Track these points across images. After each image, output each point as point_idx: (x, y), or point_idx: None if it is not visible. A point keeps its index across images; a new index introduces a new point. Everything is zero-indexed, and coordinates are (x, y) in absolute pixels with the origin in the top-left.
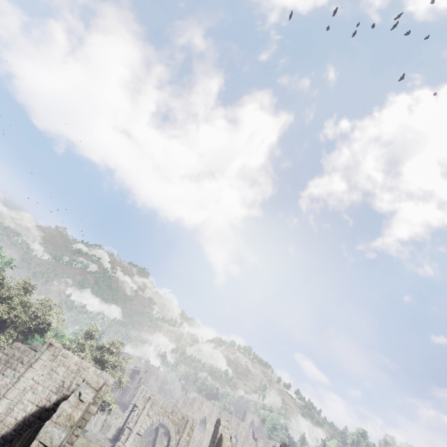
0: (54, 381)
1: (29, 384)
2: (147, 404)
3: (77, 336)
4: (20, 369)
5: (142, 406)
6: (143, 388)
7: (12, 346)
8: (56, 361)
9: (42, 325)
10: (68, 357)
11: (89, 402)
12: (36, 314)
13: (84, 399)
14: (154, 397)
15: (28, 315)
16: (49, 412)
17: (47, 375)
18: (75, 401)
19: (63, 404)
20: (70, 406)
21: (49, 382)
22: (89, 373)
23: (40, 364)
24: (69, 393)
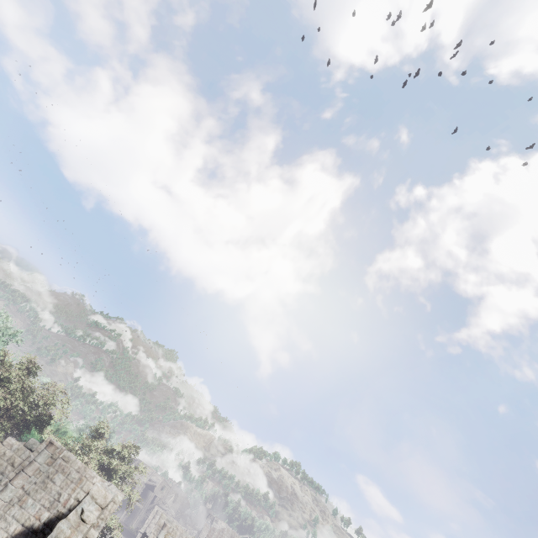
0: (49, 493)
1: (17, 494)
2: (160, 533)
3: (84, 434)
4: (9, 473)
5: (154, 536)
6: (157, 511)
7: (4, 442)
8: (55, 465)
9: (43, 417)
10: (69, 462)
11: (92, 523)
12: (37, 402)
13: (87, 518)
14: (170, 524)
15: (28, 403)
16: (37, 535)
17: (40, 483)
18: (75, 520)
19: (62, 523)
20: (70, 526)
21: (43, 493)
22: (96, 484)
23: (34, 468)
24: (65, 510)
